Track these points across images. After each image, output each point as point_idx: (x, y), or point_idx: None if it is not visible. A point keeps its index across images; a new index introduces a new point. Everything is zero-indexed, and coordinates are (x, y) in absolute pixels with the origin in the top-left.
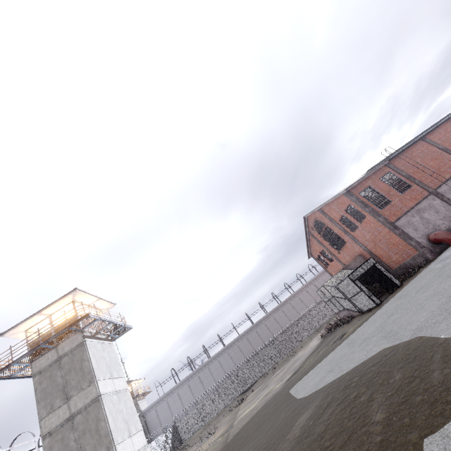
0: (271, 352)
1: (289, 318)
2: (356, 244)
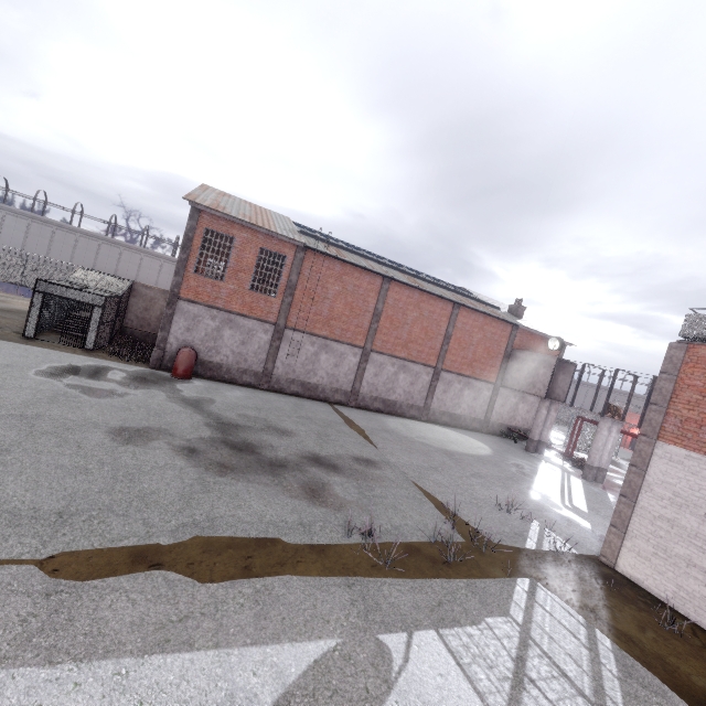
0: (59, 277)
1: (159, 280)
2: None
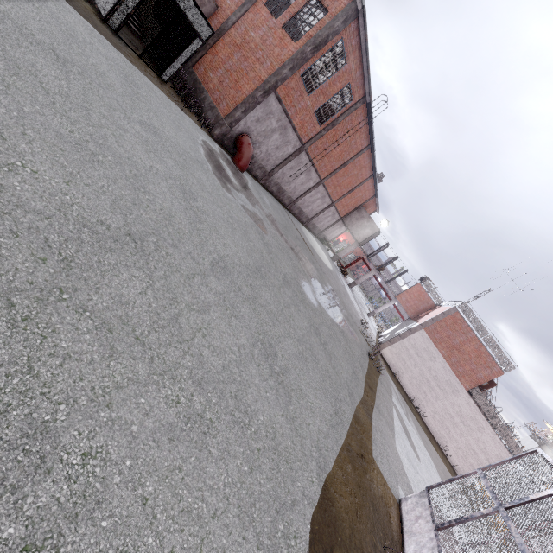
0: None
1: None
2: (240, 6)
